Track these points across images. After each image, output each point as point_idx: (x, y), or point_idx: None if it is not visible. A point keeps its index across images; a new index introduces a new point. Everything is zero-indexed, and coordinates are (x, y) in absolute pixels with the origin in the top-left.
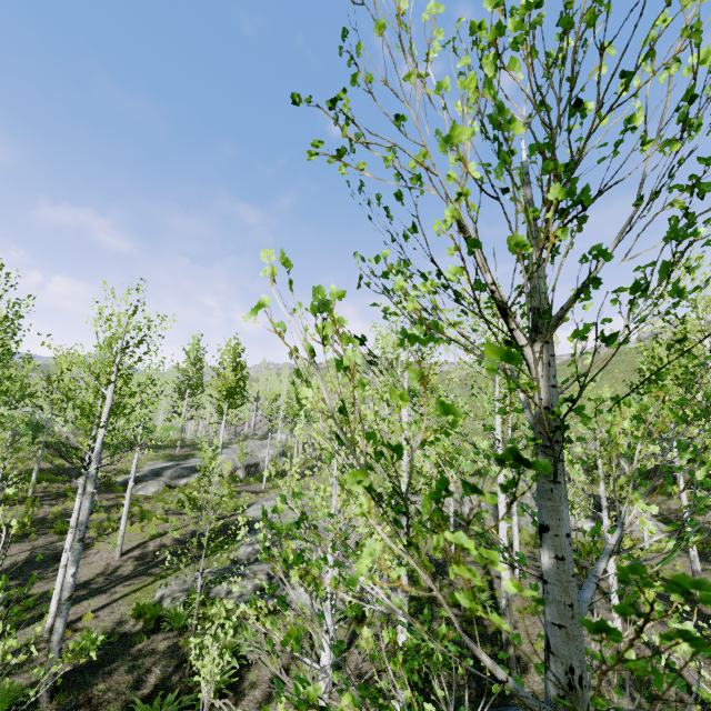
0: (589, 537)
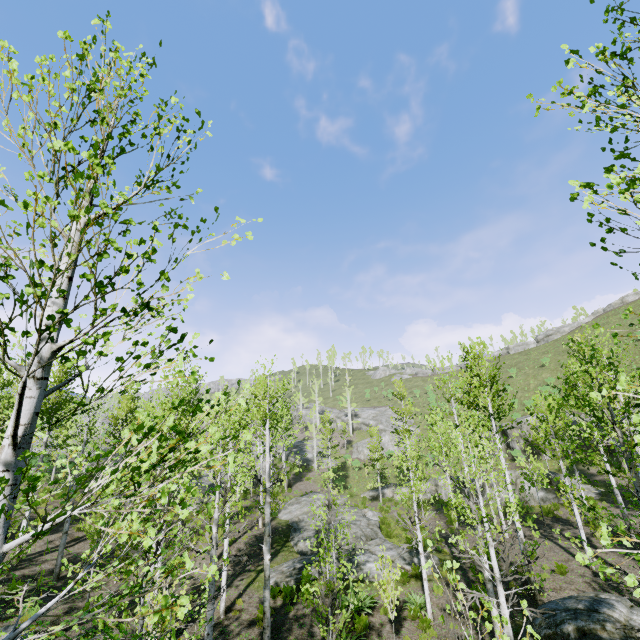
0: (543, 502)
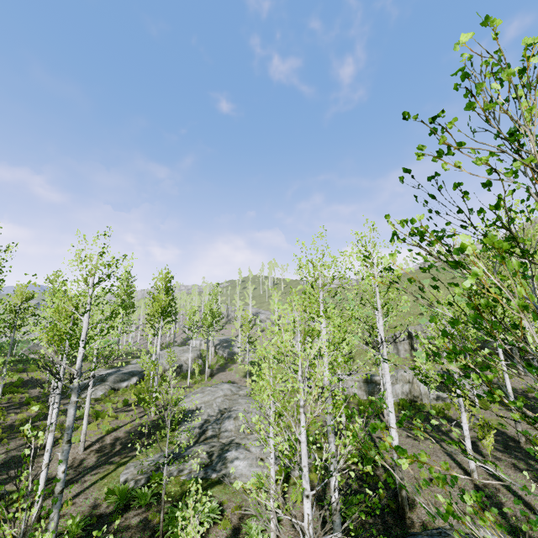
0: (436, 401)
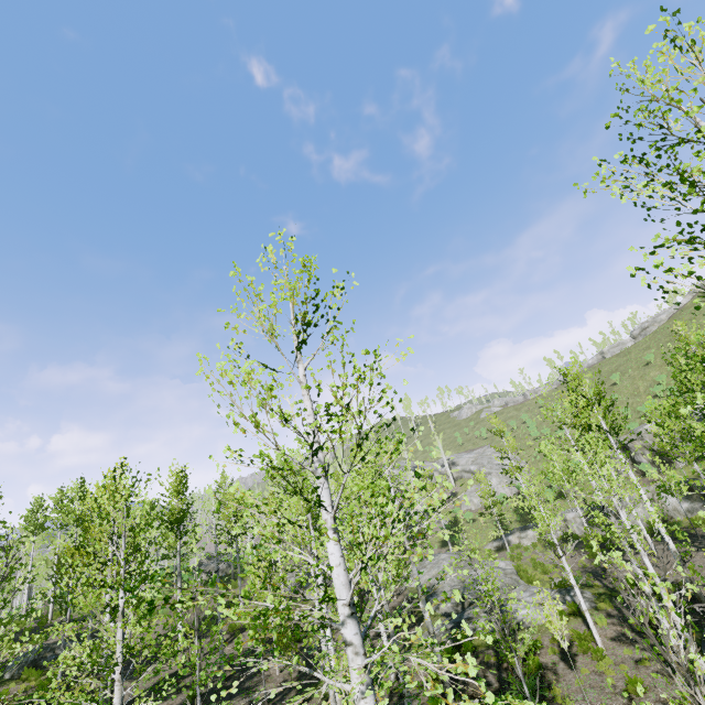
0: (690, 514)
